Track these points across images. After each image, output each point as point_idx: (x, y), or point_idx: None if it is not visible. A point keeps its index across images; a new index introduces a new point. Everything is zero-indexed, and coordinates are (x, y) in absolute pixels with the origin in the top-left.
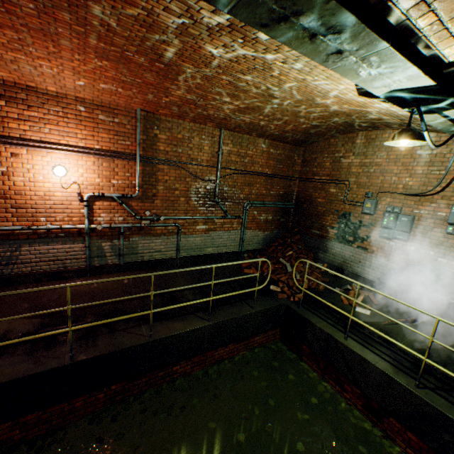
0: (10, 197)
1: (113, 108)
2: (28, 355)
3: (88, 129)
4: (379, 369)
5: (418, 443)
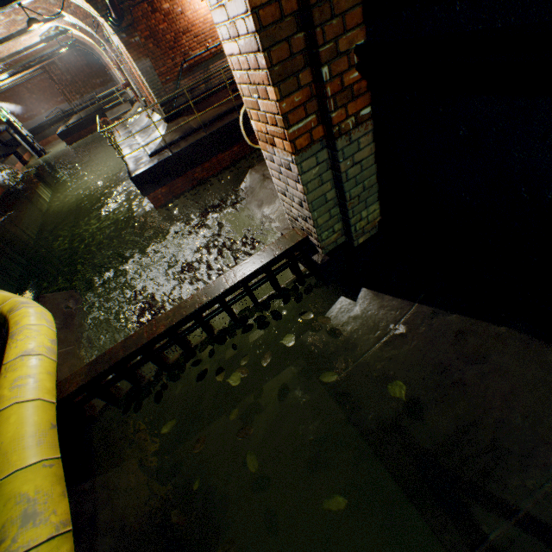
0: (191, 31)
1: None
2: None
3: None
4: None
5: None
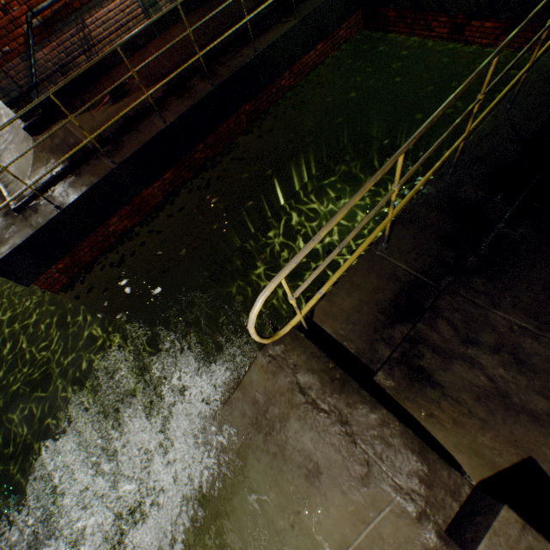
0: None
1: None
2: (180, 100)
3: None
4: None
5: (492, 27)
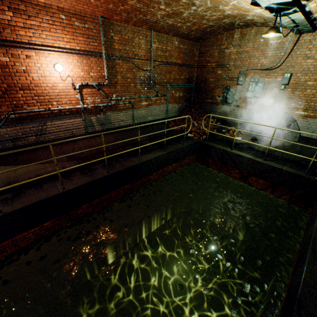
0: (32, 89)
1: (83, 16)
2: (83, 175)
3: (69, 34)
4: (248, 158)
5: (263, 182)
